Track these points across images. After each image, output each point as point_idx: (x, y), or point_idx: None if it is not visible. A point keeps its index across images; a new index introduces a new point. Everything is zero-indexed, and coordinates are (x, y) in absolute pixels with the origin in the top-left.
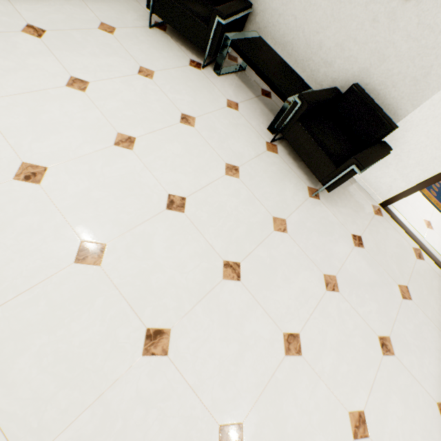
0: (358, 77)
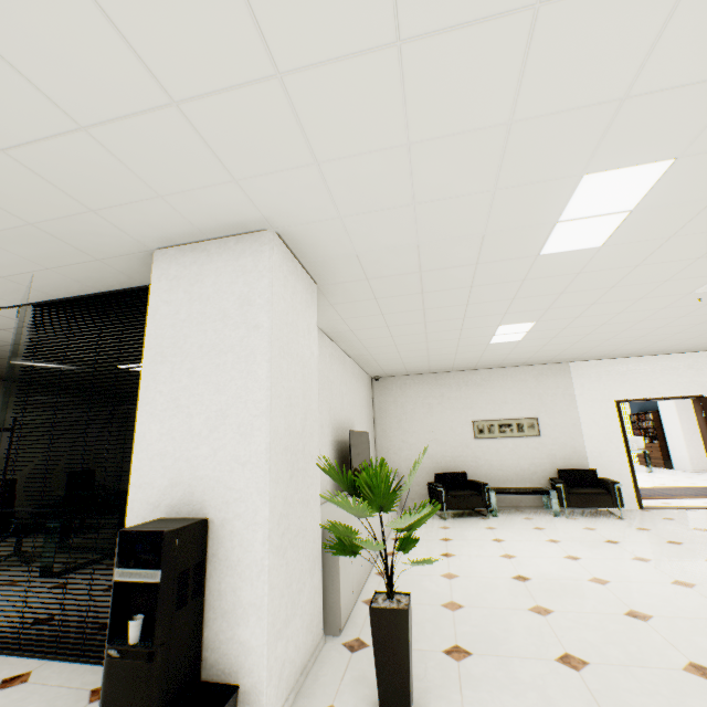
0: (552, 467)
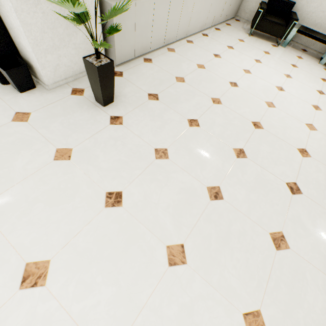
0: None
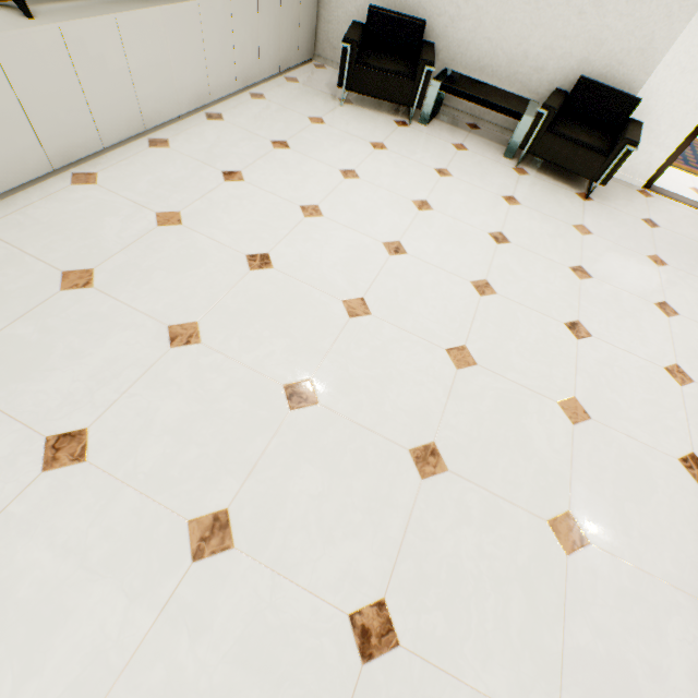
0: (578, 70)
